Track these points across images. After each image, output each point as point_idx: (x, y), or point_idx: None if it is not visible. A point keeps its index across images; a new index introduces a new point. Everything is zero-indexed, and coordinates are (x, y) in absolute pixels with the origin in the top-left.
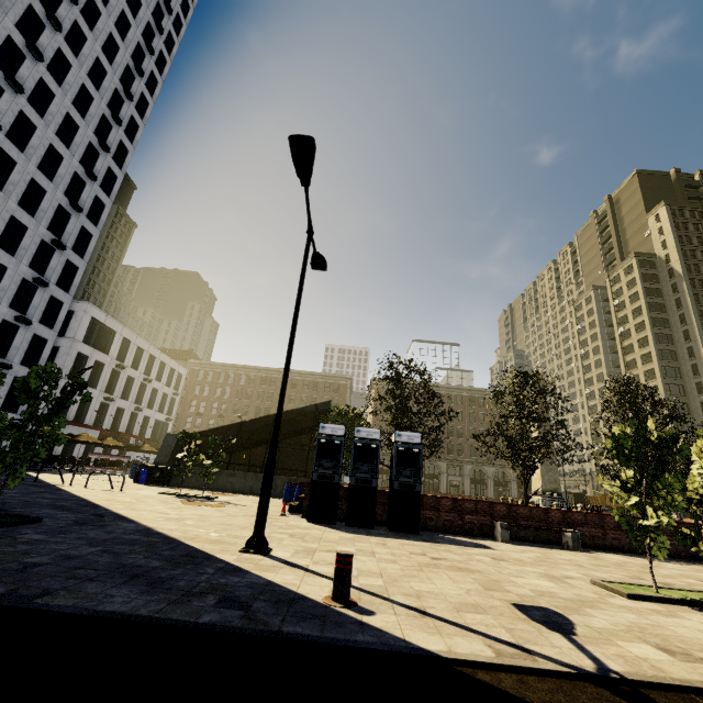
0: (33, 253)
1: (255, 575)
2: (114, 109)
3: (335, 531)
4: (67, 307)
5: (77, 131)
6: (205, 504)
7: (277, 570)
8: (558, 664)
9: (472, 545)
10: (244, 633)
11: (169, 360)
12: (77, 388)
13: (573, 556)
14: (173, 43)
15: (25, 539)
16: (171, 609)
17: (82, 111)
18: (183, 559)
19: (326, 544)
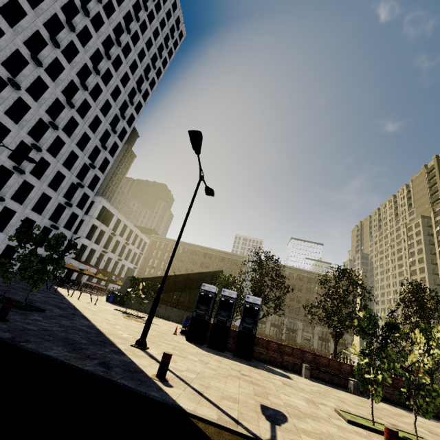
0: (79, 169)
1: (128, 357)
2: (131, 97)
3: (198, 348)
4: (91, 199)
5: (110, 108)
6: (135, 320)
7: (142, 358)
8: (248, 431)
9: (280, 374)
10: (98, 377)
11: (140, 234)
12: (72, 246)
13: (347, 396)
14: (166, 63)
15: (32, 318)
16: (74, 360)
17: (115, 98)
18: (98, 342)
19: (184, 353)
